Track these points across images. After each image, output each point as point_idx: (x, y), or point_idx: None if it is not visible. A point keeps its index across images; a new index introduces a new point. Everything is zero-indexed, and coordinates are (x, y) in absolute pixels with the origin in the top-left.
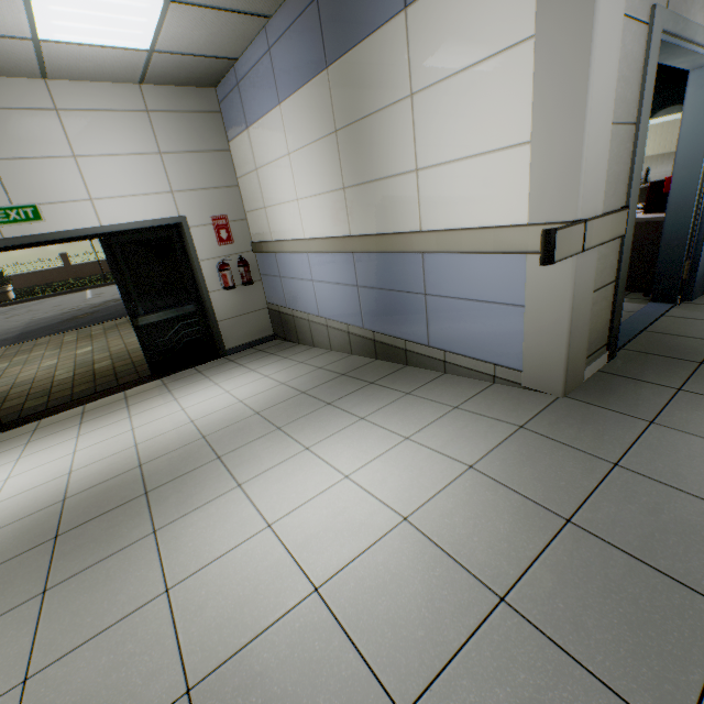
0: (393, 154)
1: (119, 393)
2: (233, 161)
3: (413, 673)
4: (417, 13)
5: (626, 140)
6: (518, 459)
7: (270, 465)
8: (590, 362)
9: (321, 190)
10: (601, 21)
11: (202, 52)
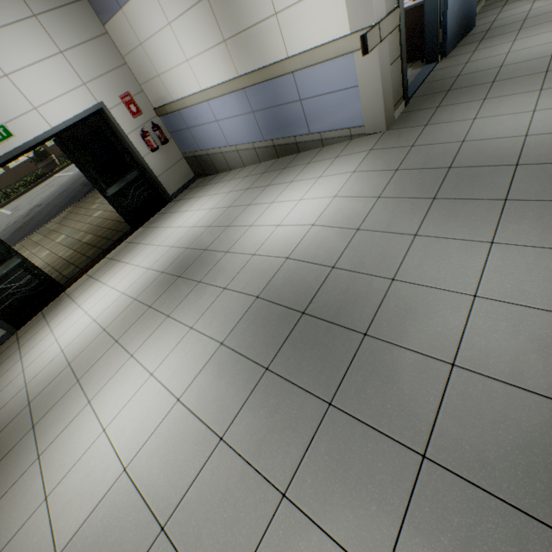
0: (256, 6)
1: (121, 244)
2: (114, 42)
3: (357, 223)
4: None
5: None
6: (373, 161)
7: (259, 215)
8: (396, 109)
9: (206, 48)
10: None
11: None
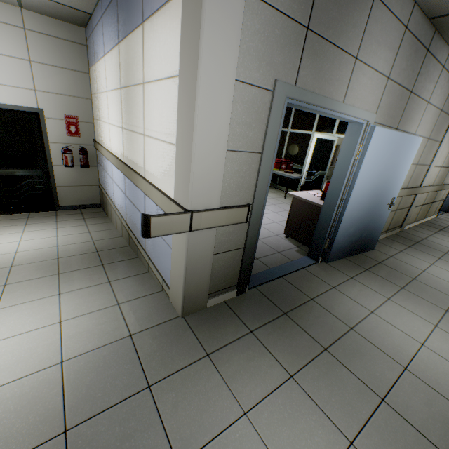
0: (137, 118)
1: None
2: (90, 81)
3: None
4: (147, 29)
5: (251, 162)
6: (98, 364)
7: None
8: (217, 295)
9: (116, 123)
10: (204, 82)
11: (59, 1)
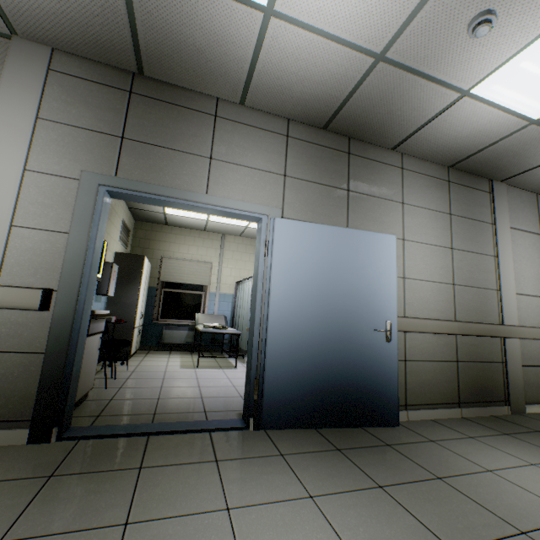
0: None
1: None
2: None
3: None
4: None
5: (55, 241)
6: None
7: None
8: None
9: None
10: None
11: None
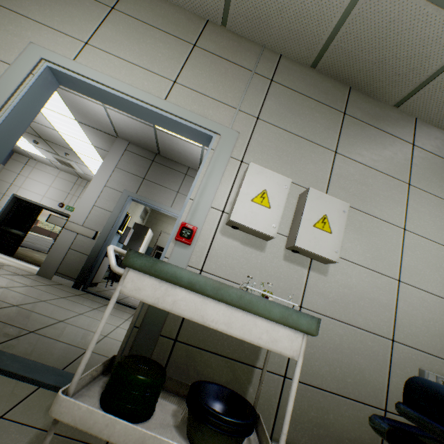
0: None
1: None
2: None
3: None
4: None
5: (106, 214)
6: None
7: None
8: (62, 277)
9: None
10: (92, 184)
11: None
